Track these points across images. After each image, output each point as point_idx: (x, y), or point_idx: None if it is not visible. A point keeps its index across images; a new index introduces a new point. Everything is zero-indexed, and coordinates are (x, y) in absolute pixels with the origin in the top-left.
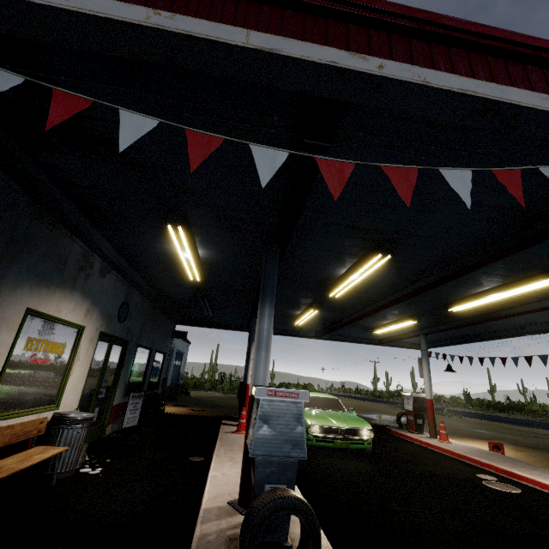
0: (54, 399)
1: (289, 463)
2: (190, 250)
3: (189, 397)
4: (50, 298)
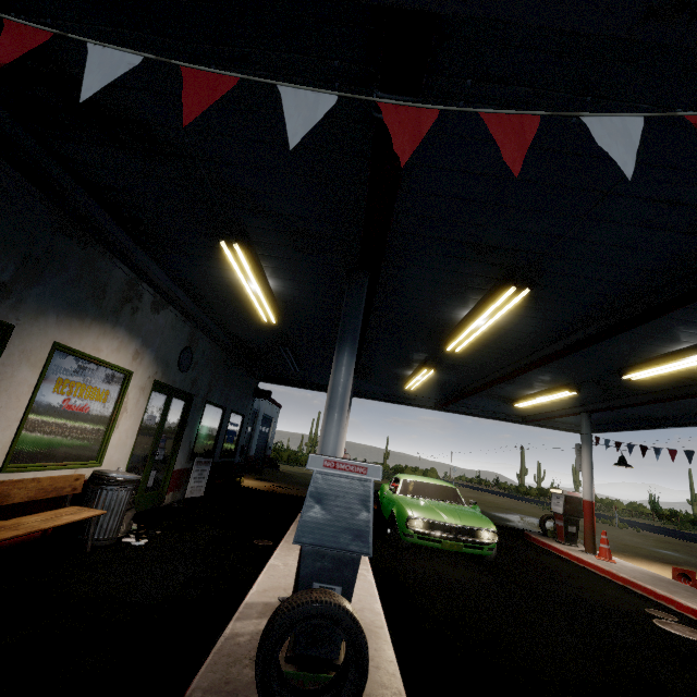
0: (96, 454)
1: (348, 559)
2: (257, 280)
3: (277, 471)
4: (84, 332)
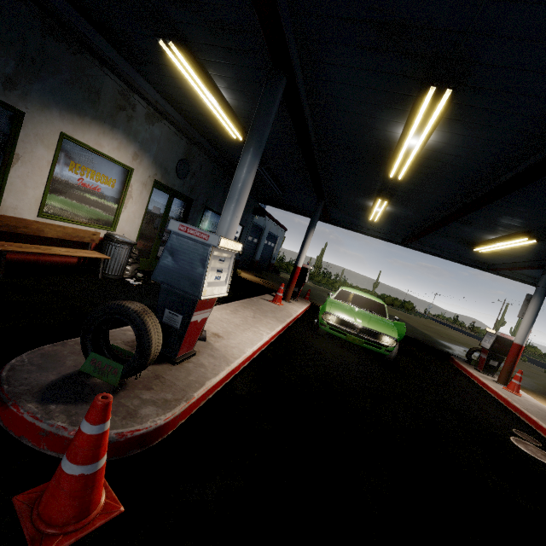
0: (111, 223)
1: (189, 299)
2: (210, 91)
3: (276, 275)
4: (86, 129)
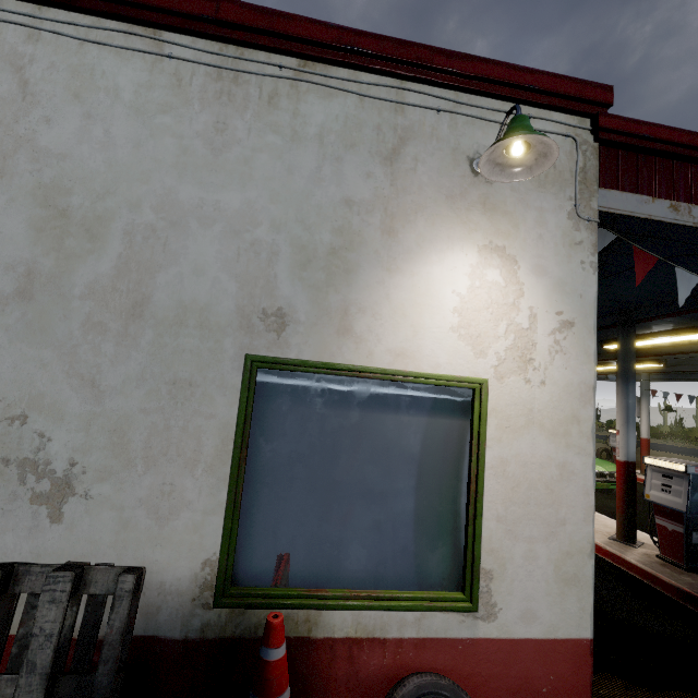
0: None
1: None
2: None
3: None
4: None
